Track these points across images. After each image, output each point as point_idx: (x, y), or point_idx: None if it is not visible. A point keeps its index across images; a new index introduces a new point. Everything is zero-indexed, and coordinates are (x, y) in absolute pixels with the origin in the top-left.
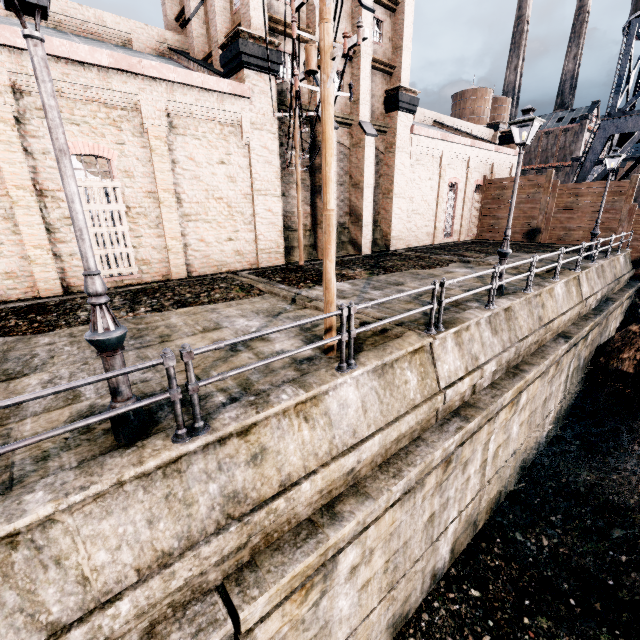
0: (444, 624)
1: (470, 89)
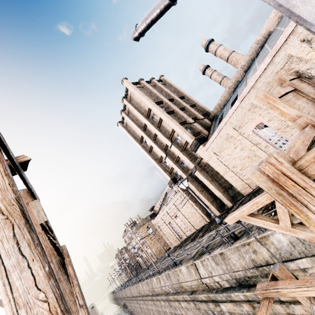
0: None
1: None
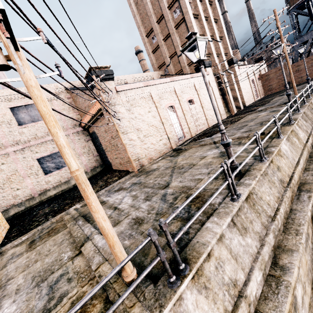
0: None
1: None
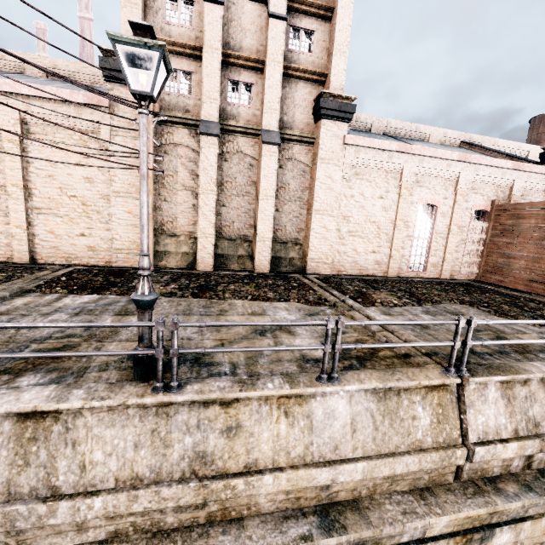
0: None
1: None
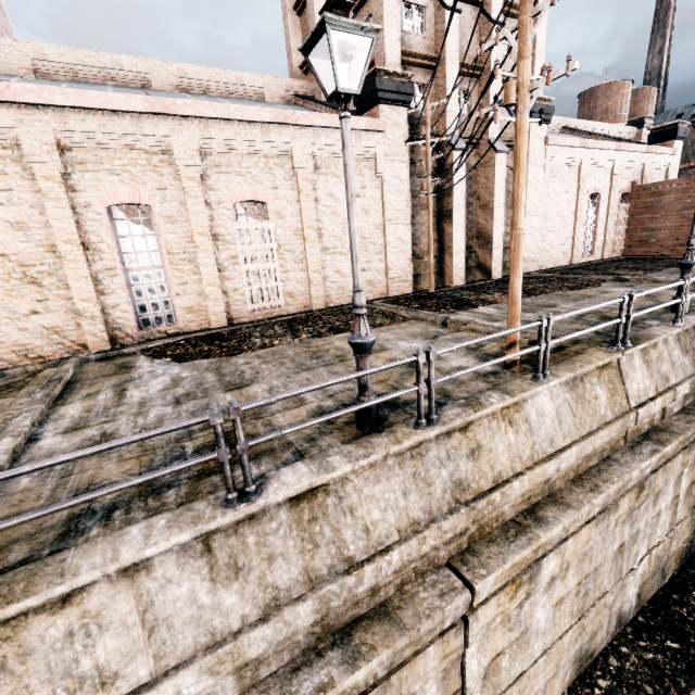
0: (638, 671)
1: (602, 84)
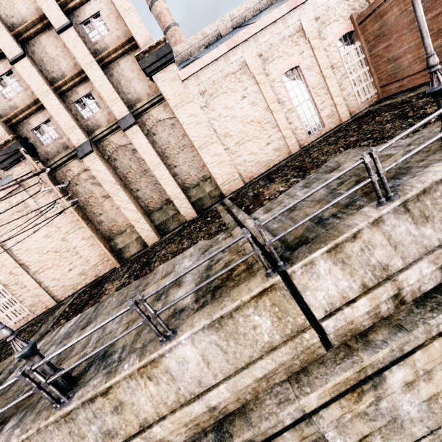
0: None
1: None
